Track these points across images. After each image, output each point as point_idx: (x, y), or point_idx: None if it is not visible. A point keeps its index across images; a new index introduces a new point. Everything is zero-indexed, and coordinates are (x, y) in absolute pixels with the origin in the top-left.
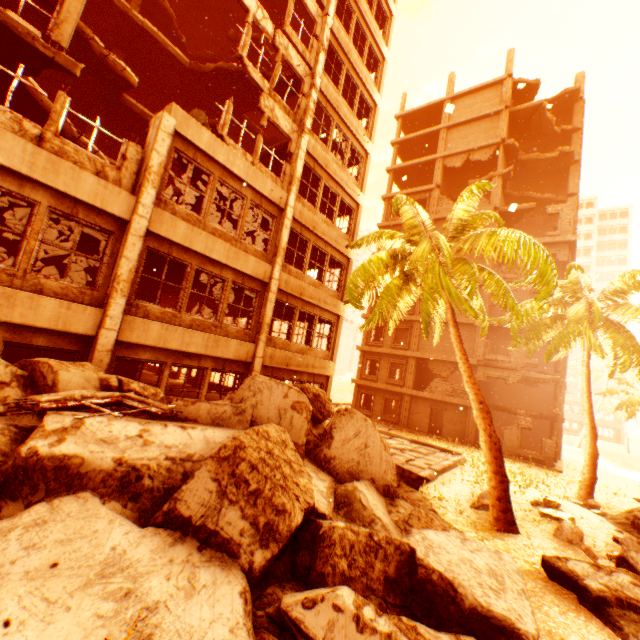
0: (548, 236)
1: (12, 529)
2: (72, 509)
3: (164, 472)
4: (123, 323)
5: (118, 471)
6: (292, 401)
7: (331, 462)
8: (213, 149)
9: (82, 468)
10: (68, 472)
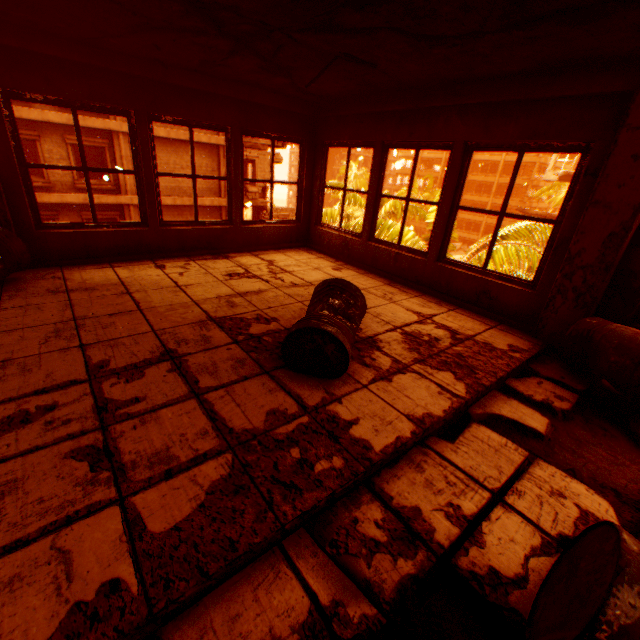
0: None
1: None
2: None
3: None
4: None
5: None
6: None
7: None
8: None
9: None
10: None
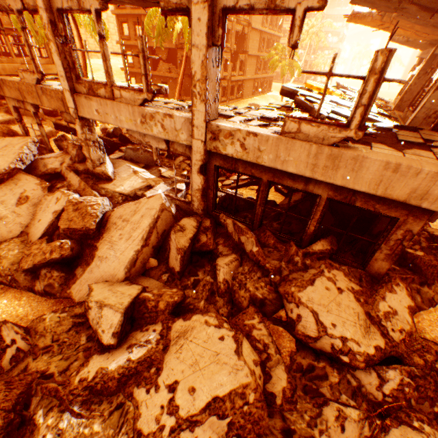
0: None
1: None
2: None
3: None
4: None
5: None
6: None
7: None
8: None
9: None
10: None
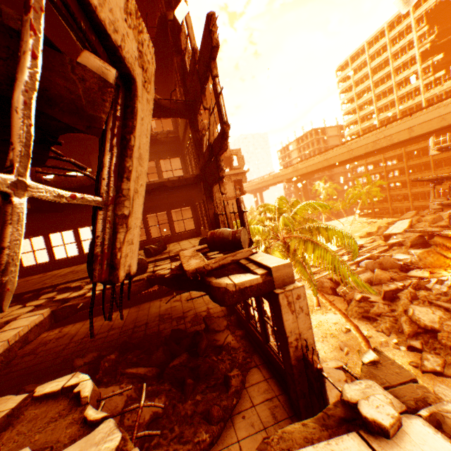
0: (236, 168)
1: None
2: None
3: None
4: None
5: None
6: None
7: None
8: None
9: None
10: None
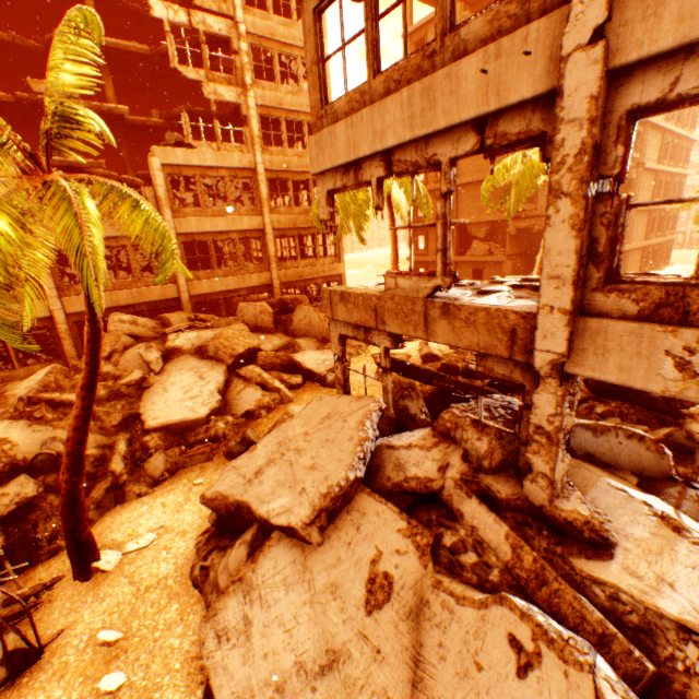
0: None
1: (171, 364)
2: (184, 359)
3: (208, 346)
4: (189, 287)
5: (194, 348)
6: (259, 311)
7: (294, 332)
8: (188, 160)
9: (184, 349)
10: (180, 350)
